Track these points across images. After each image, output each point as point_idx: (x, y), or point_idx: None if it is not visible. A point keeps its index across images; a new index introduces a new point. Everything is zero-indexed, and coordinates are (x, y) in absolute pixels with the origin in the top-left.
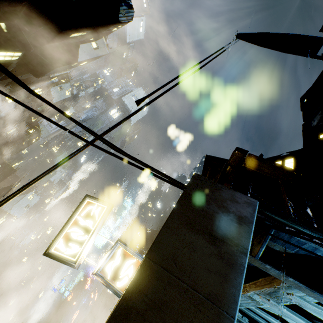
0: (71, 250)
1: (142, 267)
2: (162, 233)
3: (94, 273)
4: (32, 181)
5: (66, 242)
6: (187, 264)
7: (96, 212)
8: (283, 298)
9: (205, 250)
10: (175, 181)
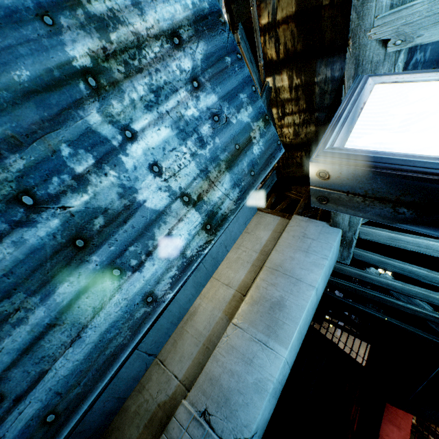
0: None
1: None
2: None
3: None
4: None
5: None
6: None
7: None
8: (377, 69)
9: None
10: None
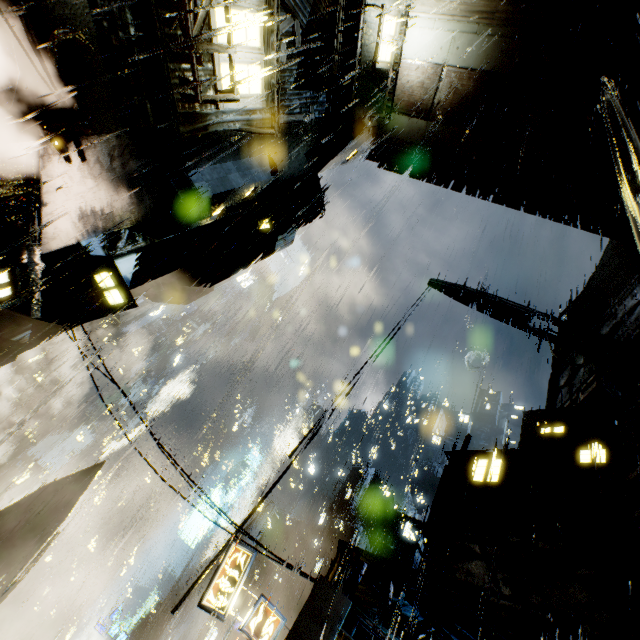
0: (221, 602)
1: (287, 638)
2: (297, 620)
3: (240, 628)
4: (215, 559)
5: (216, 593)
6: (307, 639)
7: (241, 560)
8: None
9: (316, 632)
10: (309, 578)
